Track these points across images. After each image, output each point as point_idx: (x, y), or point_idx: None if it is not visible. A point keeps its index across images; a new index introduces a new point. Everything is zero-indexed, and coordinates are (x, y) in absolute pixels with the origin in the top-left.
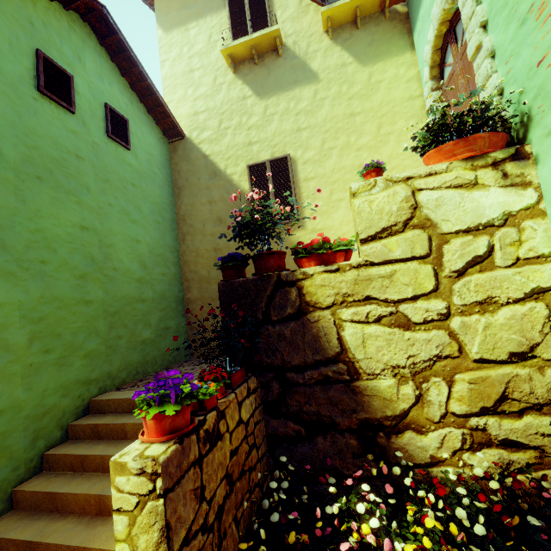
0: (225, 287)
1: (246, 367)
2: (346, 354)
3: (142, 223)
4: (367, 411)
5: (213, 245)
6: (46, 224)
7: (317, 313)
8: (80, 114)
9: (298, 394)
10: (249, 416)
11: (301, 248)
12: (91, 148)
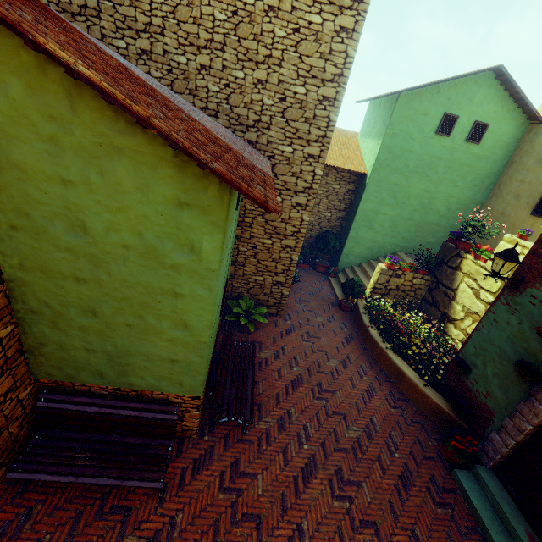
0: (444, 243)
1: (432, 273)
2: (456, 291)
3: (462, 187)
4: (448, 311)
5: (502, 210)
6: (411, 190)
7: (459, 272)
8: (453, 135)
9: (437, 292)
10: (417, 283)
11: (476, 246)
12: (450, 152)
